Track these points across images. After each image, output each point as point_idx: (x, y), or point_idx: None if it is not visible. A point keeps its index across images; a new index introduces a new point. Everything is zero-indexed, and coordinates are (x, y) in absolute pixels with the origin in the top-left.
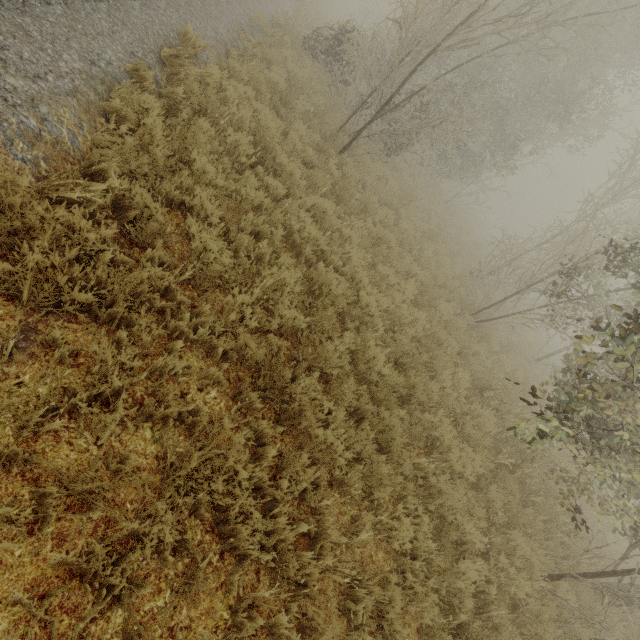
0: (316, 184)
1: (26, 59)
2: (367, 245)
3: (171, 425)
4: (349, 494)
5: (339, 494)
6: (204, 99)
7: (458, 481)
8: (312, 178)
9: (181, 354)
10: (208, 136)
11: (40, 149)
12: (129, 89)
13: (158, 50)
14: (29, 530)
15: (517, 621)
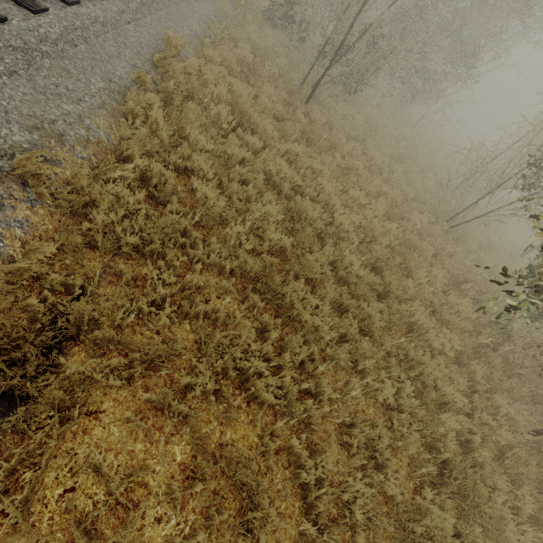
0: (287, 133)
1: (71, 90)
2: (338, 176)
3: (202, 321)
4: (339, 365)
5: (332, 366)
6: (190, 86)
7: (438, 357)
8: (283, 129)
9: (201, 274)
10: (197, 114)
11: (90, 149)
12: (137, 93)
13: (151, 57)
14: (128, 383)
15: (503, 465)
